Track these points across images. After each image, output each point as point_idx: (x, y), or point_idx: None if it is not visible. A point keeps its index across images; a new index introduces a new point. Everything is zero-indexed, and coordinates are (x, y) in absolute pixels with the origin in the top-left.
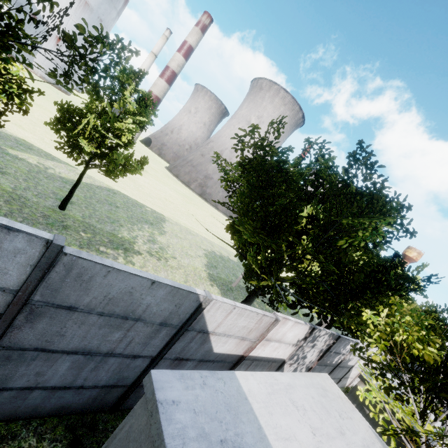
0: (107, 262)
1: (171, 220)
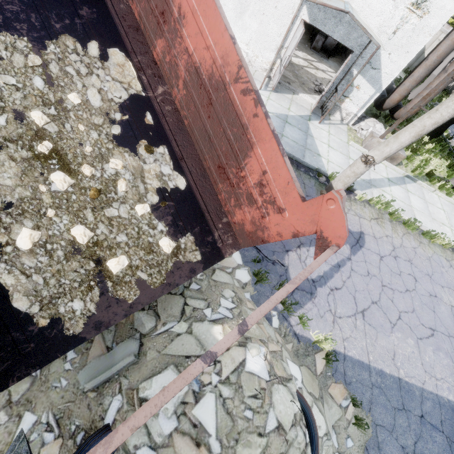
0: None
1: None
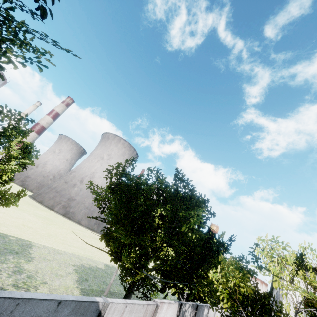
0: (16, 294)
1: (37, 244)
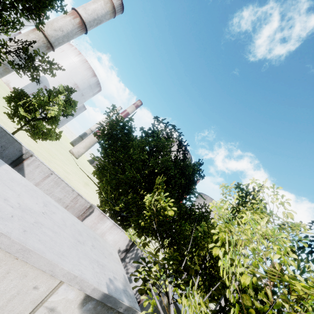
0: None
1: None
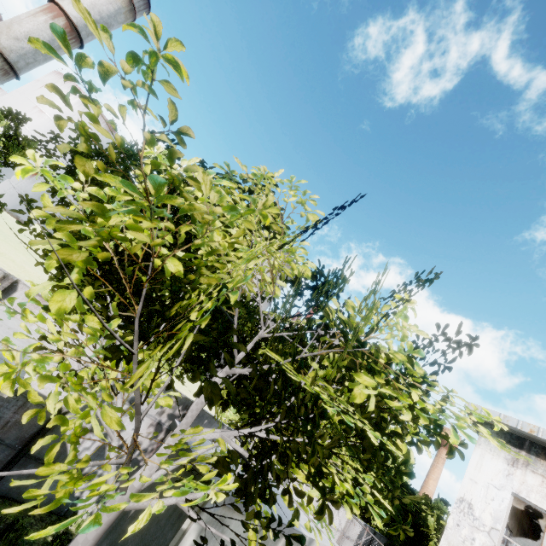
0: None
1: None
